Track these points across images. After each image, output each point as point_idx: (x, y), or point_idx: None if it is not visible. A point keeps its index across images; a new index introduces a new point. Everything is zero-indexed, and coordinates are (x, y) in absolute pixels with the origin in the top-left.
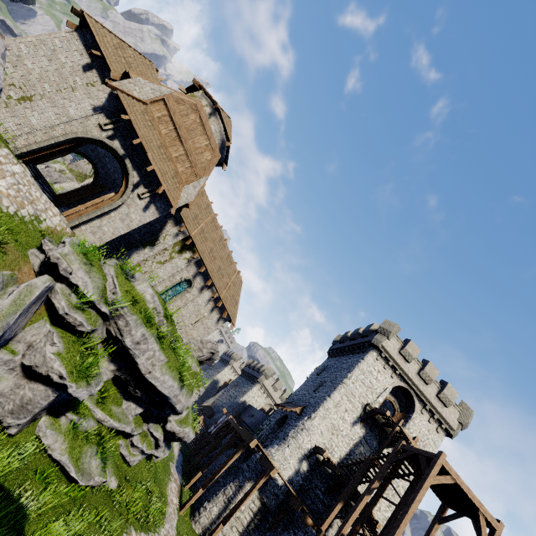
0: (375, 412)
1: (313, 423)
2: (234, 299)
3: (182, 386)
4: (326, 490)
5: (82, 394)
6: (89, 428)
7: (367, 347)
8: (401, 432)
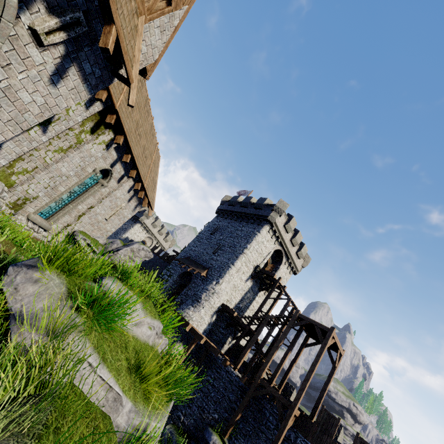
0: (264, 273)
1: (221, 287)
2: (153, 182)
3: None
4: (225, 326)
5: None
6: None
7: (261, 221)
8: (279, 285)
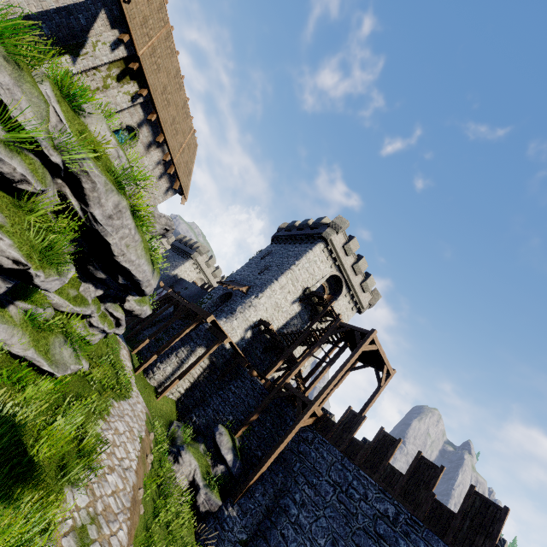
0: (313, 295)
1: (260, 301)
2: (187, 167)
3: (154, 269)
4: (263, 350)
5: (53, 285)
6: (47, 316)
7: (316, 239)
8: (331, 311)
